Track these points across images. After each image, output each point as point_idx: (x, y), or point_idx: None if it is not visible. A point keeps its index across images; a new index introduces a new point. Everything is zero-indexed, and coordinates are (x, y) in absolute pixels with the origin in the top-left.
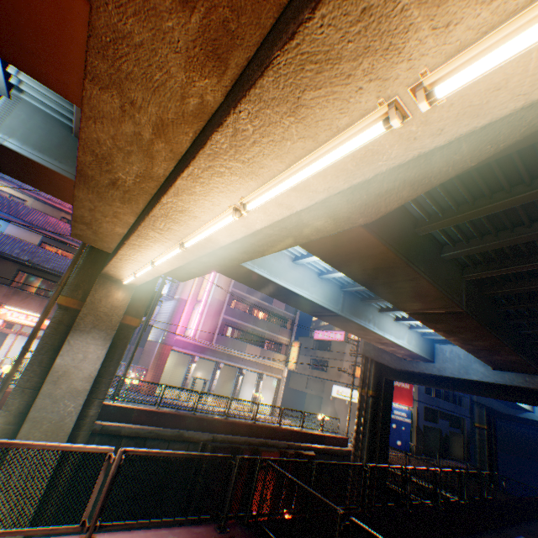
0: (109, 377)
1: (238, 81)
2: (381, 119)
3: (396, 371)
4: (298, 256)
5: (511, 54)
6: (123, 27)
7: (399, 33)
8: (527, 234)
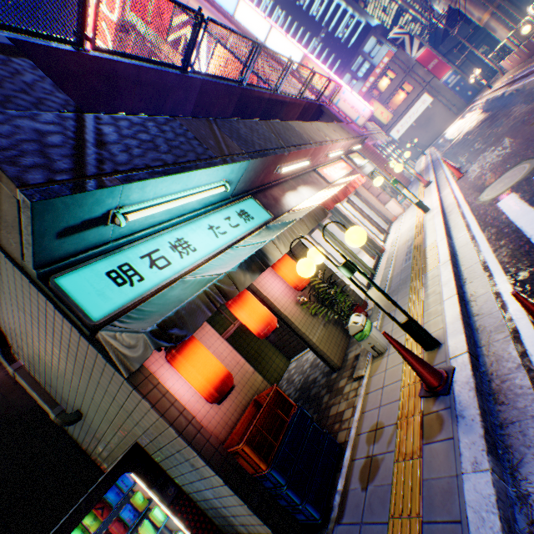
0: None
1: None
2: None
3: None
4: None
5: None
6: None
7: None
8: None
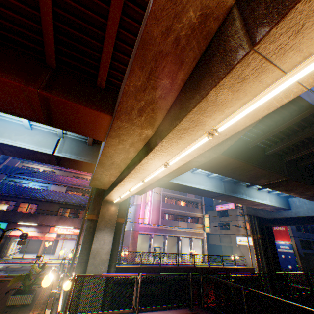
0: (116, 251)
1: (158, 128)
2: (206, 136)
3: (270, 220)
4: (193, 169)
5: (232, 123)
6: (122, 124)
7: (203, 122)
8: (302, 135)
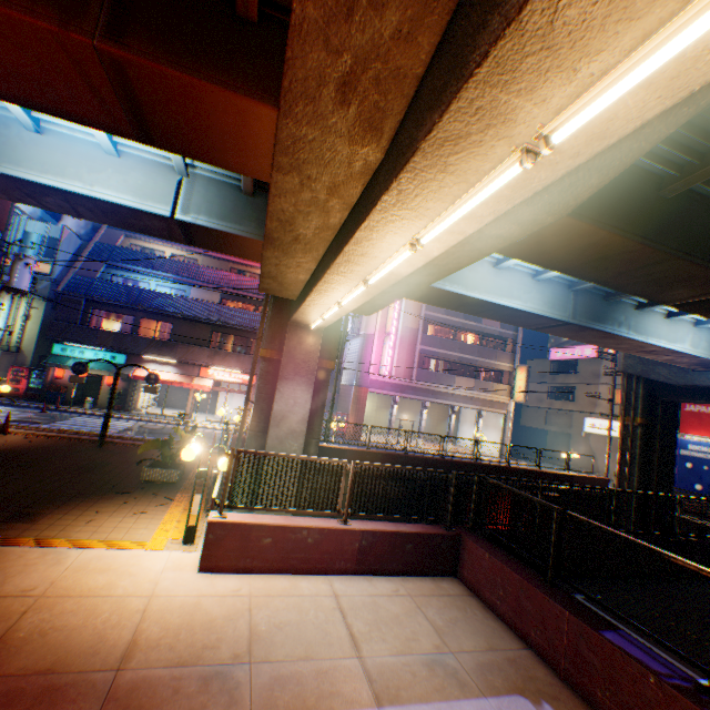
0: (319, 420)
1: (393, 140)
2: (518, 160)
3: (680, 390)
4: (499, 260)
5: (598, 111)
6: (300, 134)
7: (509, 113)
8: None
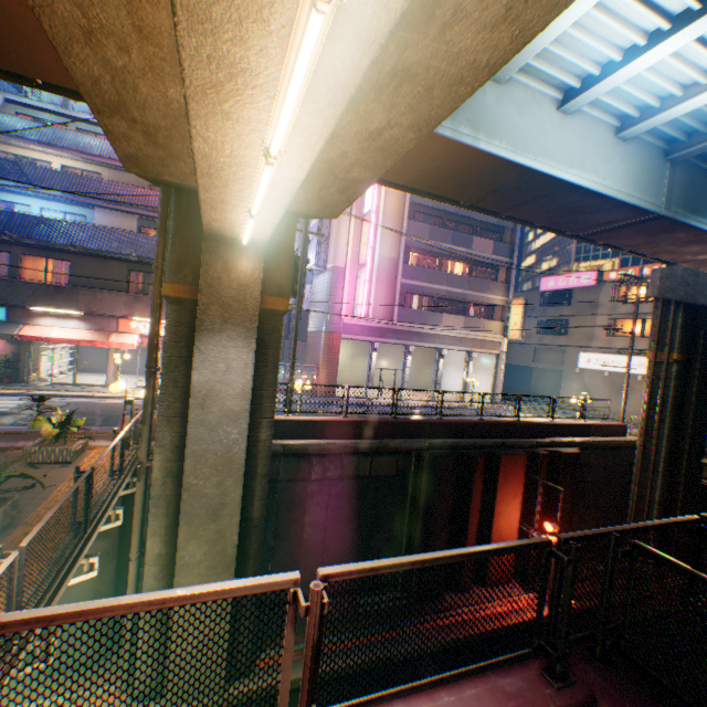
0: (270, 390)
1: None
2: None
3: None
4: (571, 92)
5: None
6: None
7: None
8: None
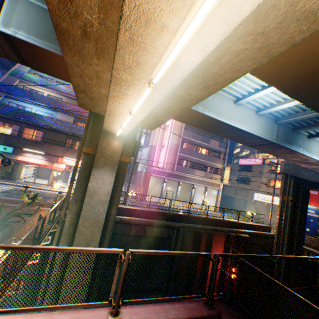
0: (118, 193)
1: None
2: None
3: (313, 183)
4: (238, 98)
5: None
6: None
7: None
8: None
